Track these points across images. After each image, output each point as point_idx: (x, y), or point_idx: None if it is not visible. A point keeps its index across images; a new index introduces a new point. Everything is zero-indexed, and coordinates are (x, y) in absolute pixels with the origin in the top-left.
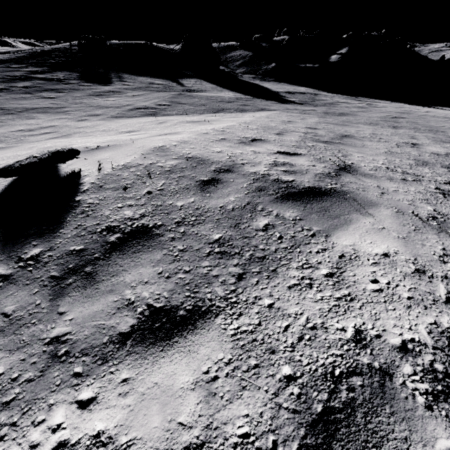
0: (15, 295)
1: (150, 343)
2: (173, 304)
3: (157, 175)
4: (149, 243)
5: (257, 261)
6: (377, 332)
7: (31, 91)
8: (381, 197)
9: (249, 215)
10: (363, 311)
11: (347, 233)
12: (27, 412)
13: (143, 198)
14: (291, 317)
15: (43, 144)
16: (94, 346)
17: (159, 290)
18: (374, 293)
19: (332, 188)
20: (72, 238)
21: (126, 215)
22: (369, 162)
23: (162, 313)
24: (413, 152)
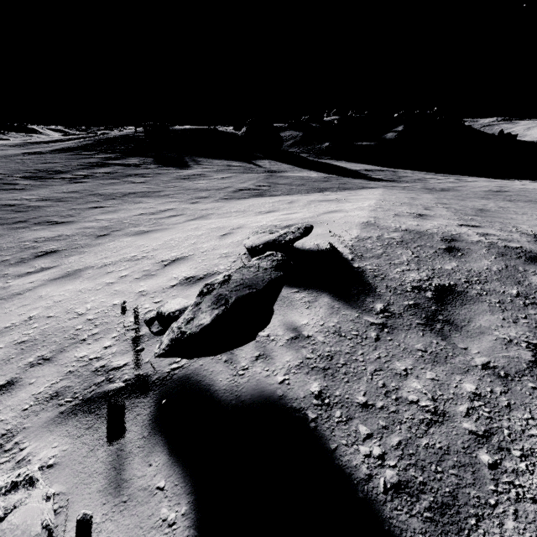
0: (409, 337)
1: None
2: None
3: (396, 245)
4: (464, 298)
5: None
6: None
7: (116, 177)
8: None
9: (519, 275)
10: None
11: None
12: (530, 411)
13: (410, 264)
14: None
15: (203, 225)
16: (521, 370)
17: (519, 331)
18: None
19: None
20: (395, 296)
21: (415, 277)
22: None
23: None
24: None
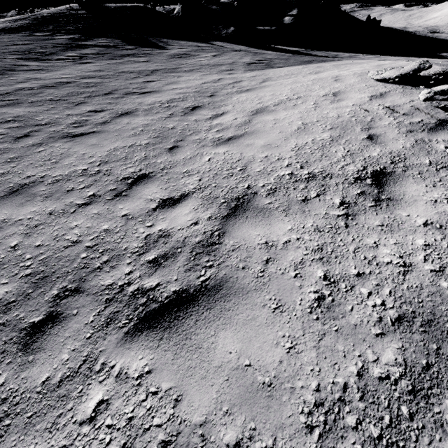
0: None
1: None
2: None
3: None
4: None
5: None
6: None
7: (112, 57)
8: None
9: None
10: None
11: None
12: None
13: None
14: None
15: (295, 80)
16: None
17: None
18: None
19: None
20: None
21: None
22: None
23: None
24: None
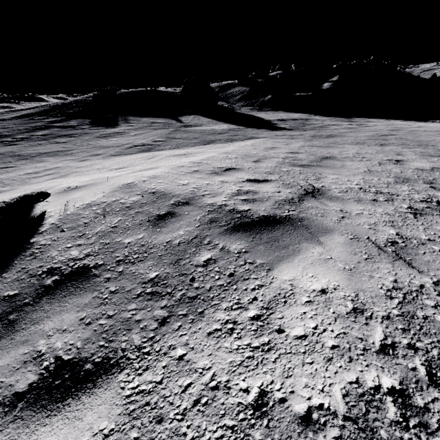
0: None
1: (41, 406)
2: (83, 355)
3: (115, 212)
4: (83, 285)
5: (187, 302)
6: (283, 395)
7: (47, 138)
8: (339, 223)
9: (193, 249)
10: (276, 365)
11: (291, 266)
12: None
13: (94, 237)
14: (197, 373)
15: (38, 185)
16: None
17: (74, 339)
18: (296, 341)
19: (287, 215)
20: (11, 283)
21: (71, 255)
22: (342, 183)
23: (67, 368)
24: (395, 170)
